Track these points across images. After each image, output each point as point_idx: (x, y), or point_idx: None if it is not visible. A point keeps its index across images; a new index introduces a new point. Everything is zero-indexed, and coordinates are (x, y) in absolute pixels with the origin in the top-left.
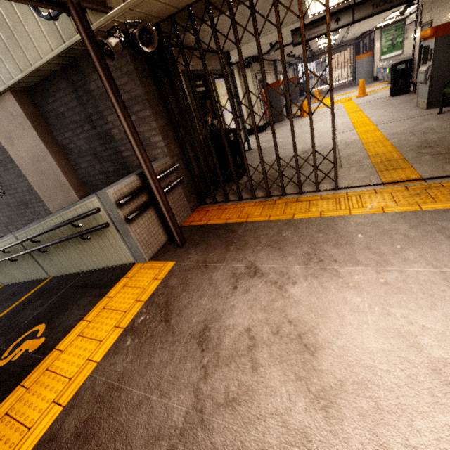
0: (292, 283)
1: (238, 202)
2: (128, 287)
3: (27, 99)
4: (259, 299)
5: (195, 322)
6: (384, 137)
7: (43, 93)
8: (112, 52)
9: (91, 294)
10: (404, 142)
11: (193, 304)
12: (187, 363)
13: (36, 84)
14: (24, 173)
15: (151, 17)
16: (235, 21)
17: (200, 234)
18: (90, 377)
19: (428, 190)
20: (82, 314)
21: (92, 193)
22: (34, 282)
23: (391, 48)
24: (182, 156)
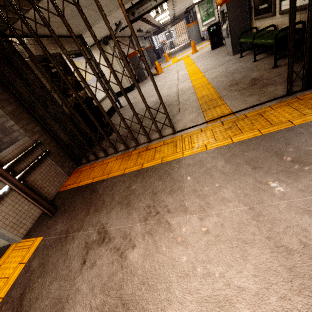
0: (132, 246)
1: (104, 159)
2: None
3: None
4: (102, 274)
5: None
6: (207, 81)
7: None
8: None
9: None
10: (220, 83)
11: (43, 293)
12: None
13: None
14: None
15: None
16: (36, 4)
17: (70, 198)
18: None
19: (237, 123)
20: None
21: None
22: None
23: (208, 16)
24: (45, 131)
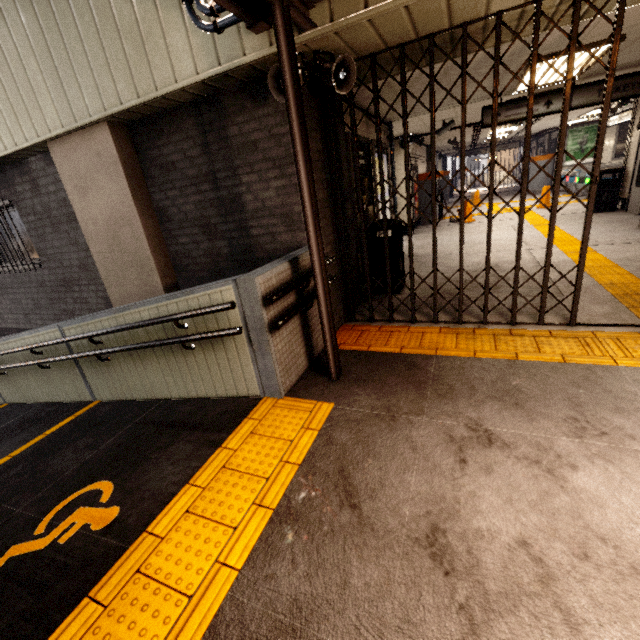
0: (570, 465)
1: (409, 325)
2: (260, 436)
3: (125, 137)
4: (519, 487)
5: (409, 515)
6: (611, 262)
7: (152, 131)
8: None
9: (190, 439)
10: None
11: (392, 480)
12: (424, 595)
13: (145, 119)
14: (88, 239)
15: (349, 51)
16: (467, 73)
17: (363, 365)
18: (230, 600)
19: None
20: (184, 473)
21: (182, 282)
22: (65, 405)
23: (580, 153)
24: (336, 246)
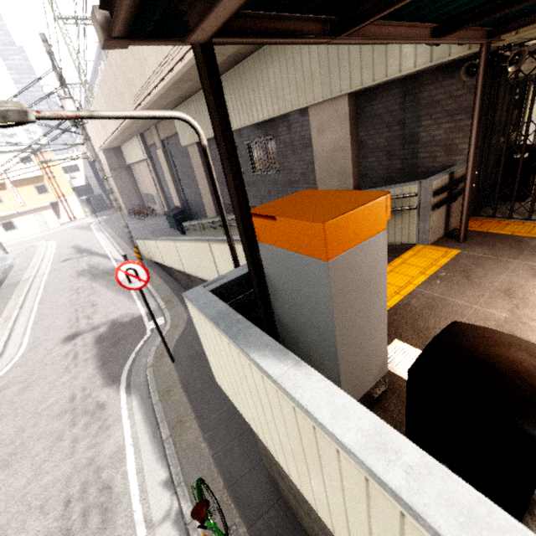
0: None
1: (524, 221)
2: (418, 256)
3: (353, 101)
4: None
5: (497, 285)
6: None
7: (370, 96)
8: (474, 71)
9: None
10: None
11: (491, 276)
12: (497, 300)
13: (368, 89)
14: (316, 158)
15: (525, 39)
16: None
17: (481, 238)
18: (416, 290)
19: None
20: None
21: (363, 185)
22: None
23: None
24: (478, 165)
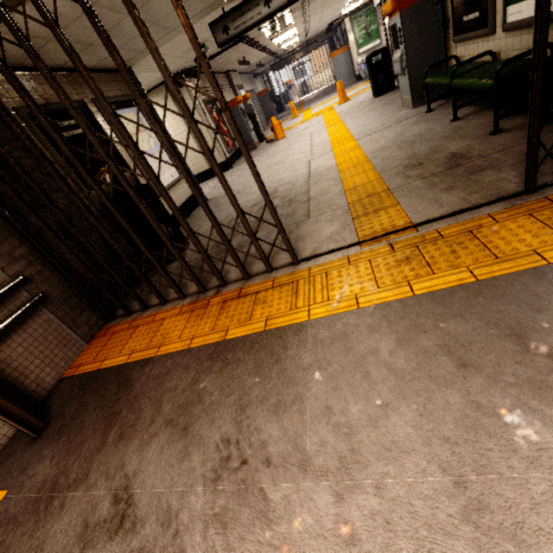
0: None
1: (159, 309)
2: None
3: None
4: None
5: None
6: (365, 157)
7: None
8: None
9: None
10: (389, 161)
11: None
12: None
13: None
14: None
15: None
16: None
17: (79, 398)
18: None
19: (421, 249)
20: None
21: None
22: None
23: (367, 38)
24: (39, 256)
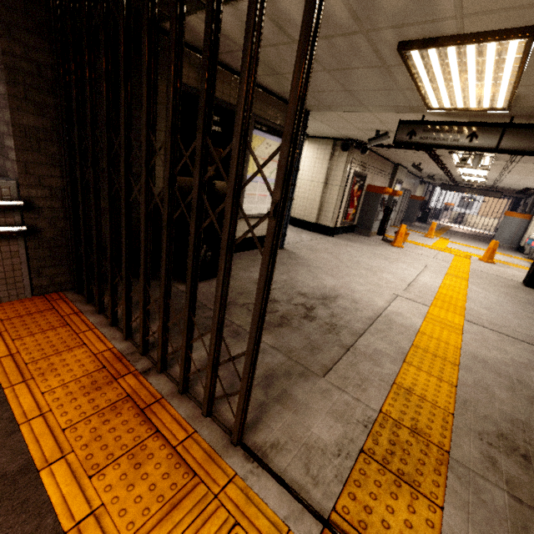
0: None
1: (101, 326)
2: None
3: None
4: None
5: None
6: (457, 355)
7: None
8: None
9: None
10: (483, 396)
11: None
12: None
13: None
14: None
15: None
16: None
17: None
18: None
19: None
20: None
21: None
22: None
23: None
24: (66, 196)
